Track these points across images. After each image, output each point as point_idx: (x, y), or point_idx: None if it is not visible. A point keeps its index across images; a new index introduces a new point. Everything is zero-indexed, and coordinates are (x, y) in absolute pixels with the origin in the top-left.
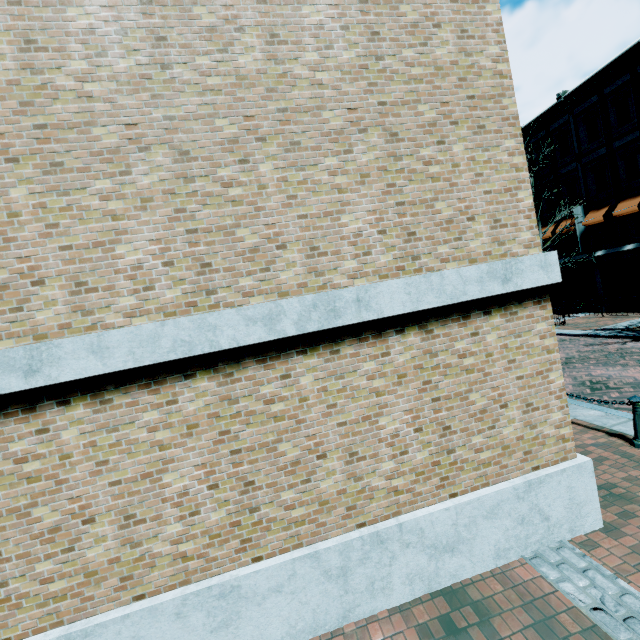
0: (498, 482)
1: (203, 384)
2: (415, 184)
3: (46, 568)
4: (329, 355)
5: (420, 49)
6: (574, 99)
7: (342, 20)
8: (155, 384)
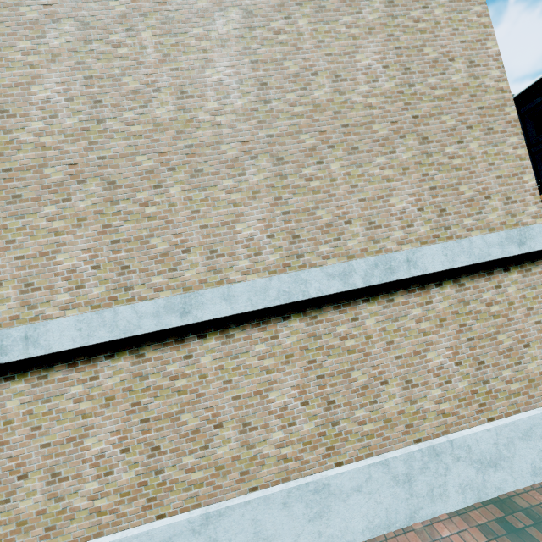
0: (527, 410)
1: (296, 324)
2: (443, 173)
3: (189, 461)
4: (386, 303)
5: (440, 77)
6: (520, 101)
7: (383, 62)
8: (263, 324)
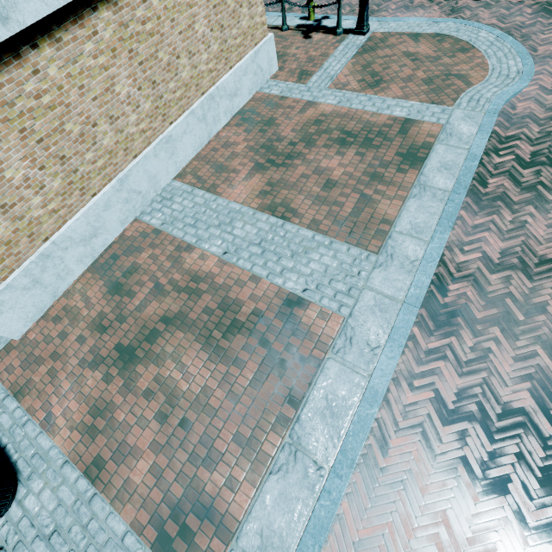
0: (245, 56)
1: (105, 15)
2: None
3: (90, 156)
4: None
5: None
6: None
7: None
8: (79, 20)
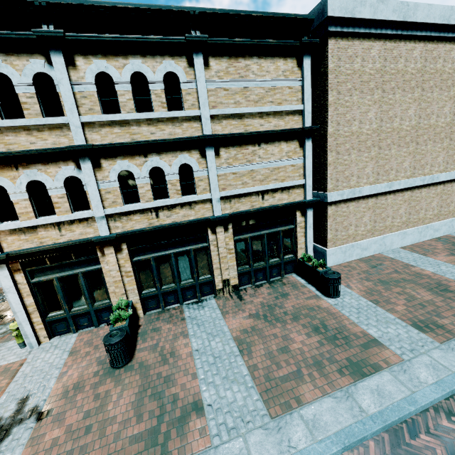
0: (446, 219)
1: (408, 193)
2: (451, 151)
3: (381, 225)
4: (428, 189)
5: None
6: None
7: (450, 111)
8: (402, 192)
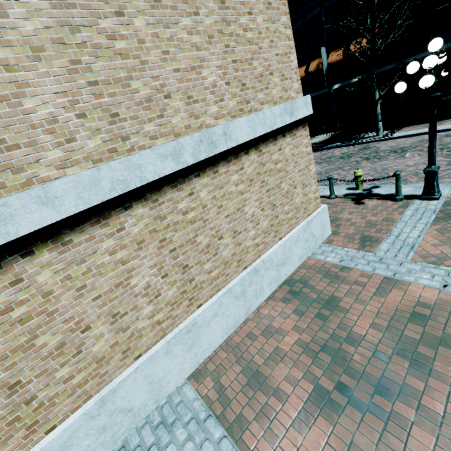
0: (296, 226)
1: (139, 211)
2: (240, 46)
3: (64, 372)
4: (213, 175)
5: None
6: None
7: None
8: (103, 219)
